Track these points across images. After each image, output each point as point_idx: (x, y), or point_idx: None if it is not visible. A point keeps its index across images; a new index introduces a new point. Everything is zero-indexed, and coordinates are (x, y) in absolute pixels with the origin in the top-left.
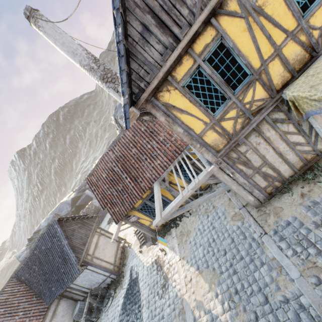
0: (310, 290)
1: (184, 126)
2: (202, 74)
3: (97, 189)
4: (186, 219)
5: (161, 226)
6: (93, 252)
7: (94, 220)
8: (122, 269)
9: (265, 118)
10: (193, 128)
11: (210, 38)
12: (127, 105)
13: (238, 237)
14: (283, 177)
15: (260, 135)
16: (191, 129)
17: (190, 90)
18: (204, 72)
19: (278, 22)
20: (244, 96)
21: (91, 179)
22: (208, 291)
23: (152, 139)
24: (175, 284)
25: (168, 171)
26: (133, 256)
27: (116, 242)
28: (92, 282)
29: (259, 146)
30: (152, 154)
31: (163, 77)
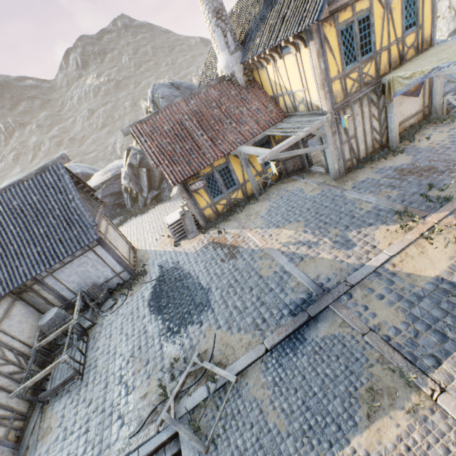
0: (385, 202)
1: (327, 63)
2: (352, 29)
3: (150, 141)
4: (252, 205)
5: (216, 214)
6: (105, 233)
7: (99, 204)
8: (138, 271)
9: (367, 95)
10: (331, 70)
11: (365, 7)
12: (326, 1)
13: (320, 199)
14: (359, 156)
15: (361, 107)
16: (329, 70)
17: (341, 37)
18: (353, 29)
19: (395, 27)
20: (365, 66)
21: (142, 127)
22: (295, 233)
23: (243, 105)
24: (249, 245)
25: (255, 141)
26: (161, 254)
27: (126, 244)
28: (88, 279)
29: (357, 117)
30: (240, 119)
31: (333, 11)
